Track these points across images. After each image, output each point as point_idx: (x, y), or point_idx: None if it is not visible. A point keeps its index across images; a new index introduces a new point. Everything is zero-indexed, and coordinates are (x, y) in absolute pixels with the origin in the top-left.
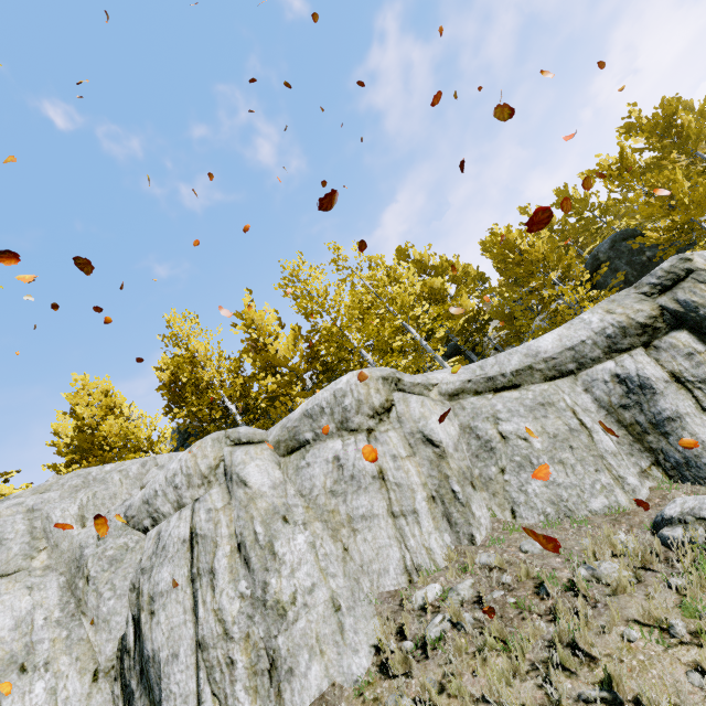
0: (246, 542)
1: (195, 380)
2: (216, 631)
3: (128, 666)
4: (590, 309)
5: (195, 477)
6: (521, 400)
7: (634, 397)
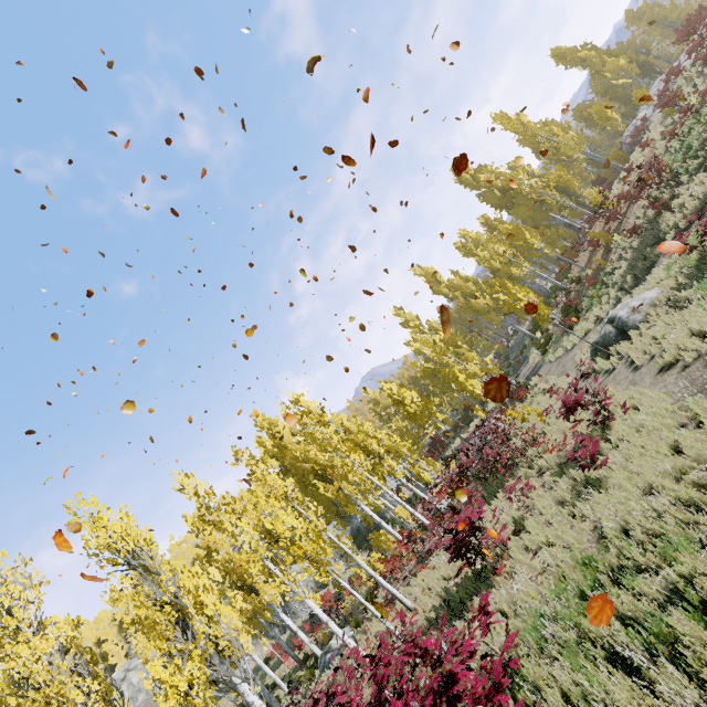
0: None
1: None
2: None
3: None
4: None
5: None
6: None
7: None
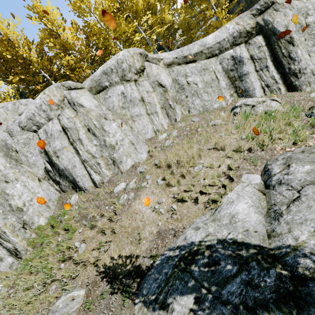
0: (91, 128)
1: (16, 57)
2: (89, 156)
3: (52, 175)
4: (230, 22)
5: (53, 105)
6: (196, 68)
7: (236, 66)
